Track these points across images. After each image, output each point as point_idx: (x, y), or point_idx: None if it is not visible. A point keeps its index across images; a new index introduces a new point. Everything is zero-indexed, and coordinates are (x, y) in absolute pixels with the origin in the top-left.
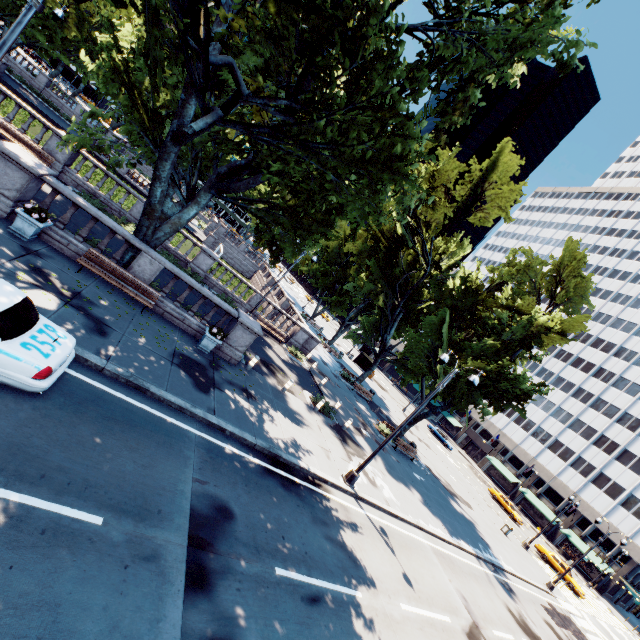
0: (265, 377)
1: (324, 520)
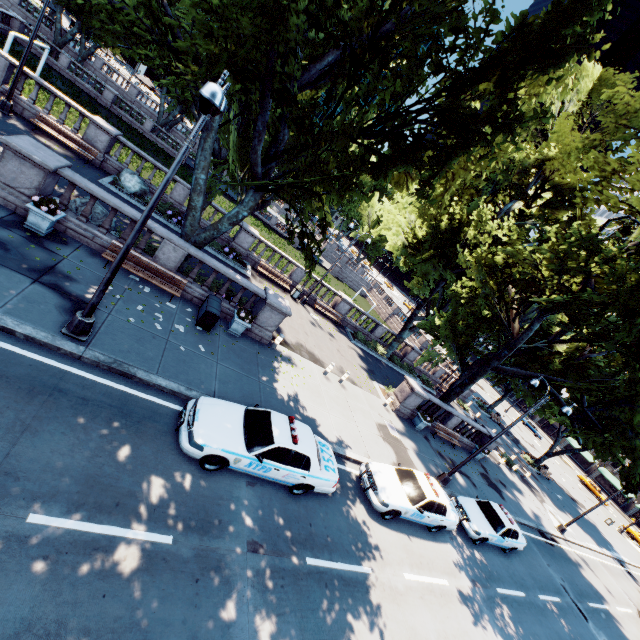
0: (488, 457)
1: (573, 566)
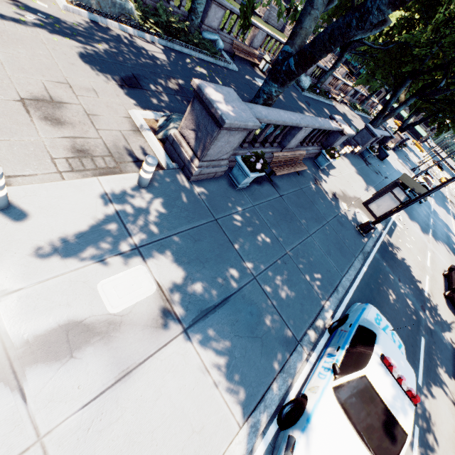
0: None
1: None
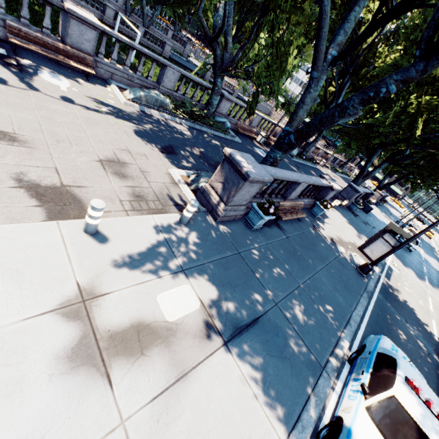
0: None
1: None
